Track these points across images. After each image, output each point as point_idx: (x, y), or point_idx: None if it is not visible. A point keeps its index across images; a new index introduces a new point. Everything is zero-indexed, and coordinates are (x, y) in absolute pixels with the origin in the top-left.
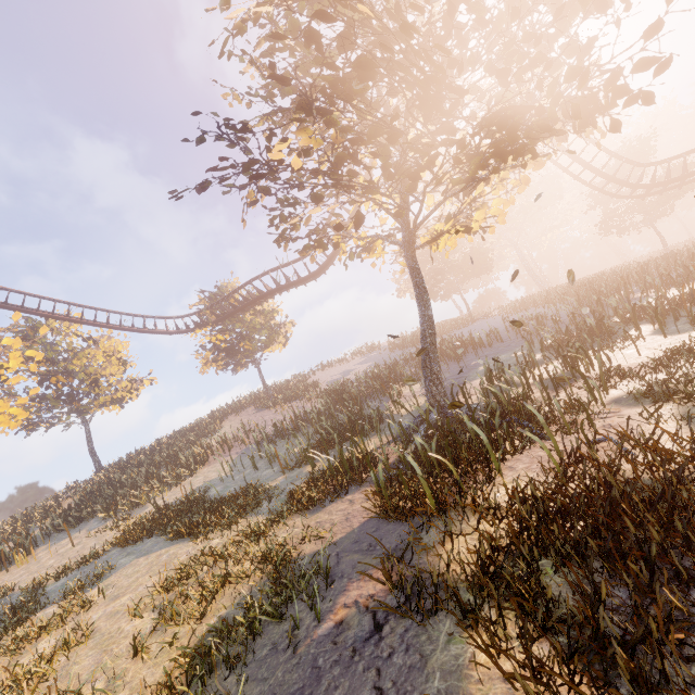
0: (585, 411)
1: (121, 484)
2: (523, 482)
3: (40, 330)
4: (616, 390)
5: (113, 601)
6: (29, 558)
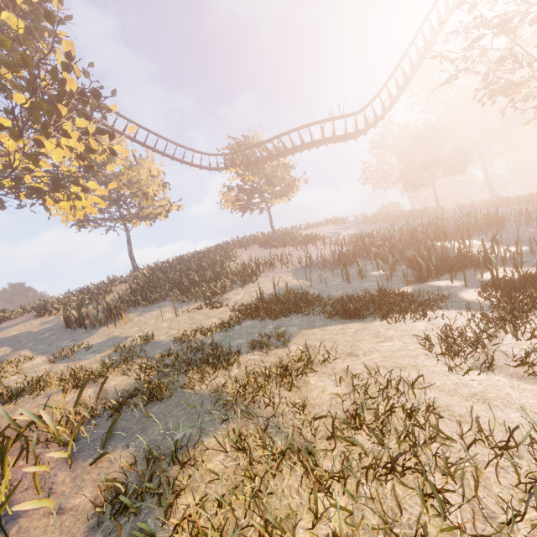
0: None
1: (181, 279)
2: None
3: (129, 128)
4: None
5: (356, 357)
6: (127, 320)
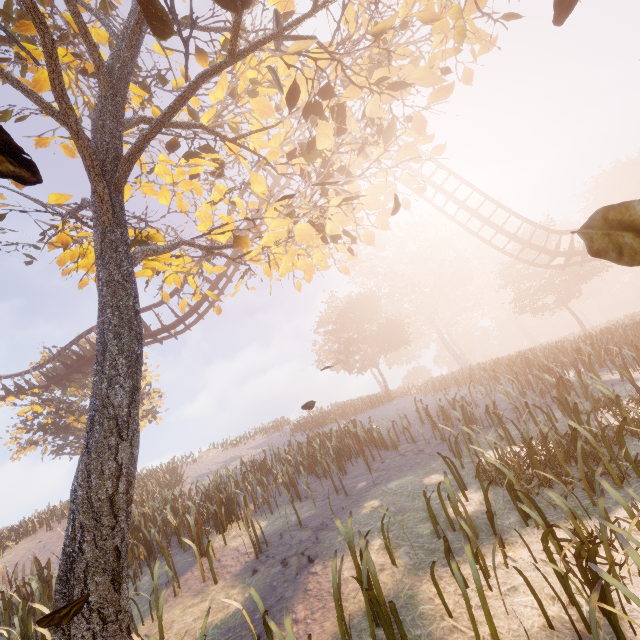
0: None
1: None
2: None
3: None
4: None
5: None
6: None
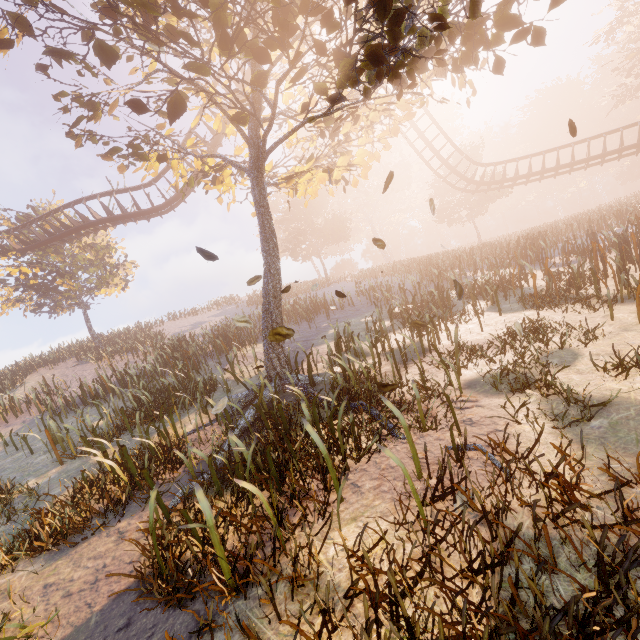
0: (450, 405)
1: None
2: (371, 521)
3: None
4: (467, 370)
5: None
6: None
